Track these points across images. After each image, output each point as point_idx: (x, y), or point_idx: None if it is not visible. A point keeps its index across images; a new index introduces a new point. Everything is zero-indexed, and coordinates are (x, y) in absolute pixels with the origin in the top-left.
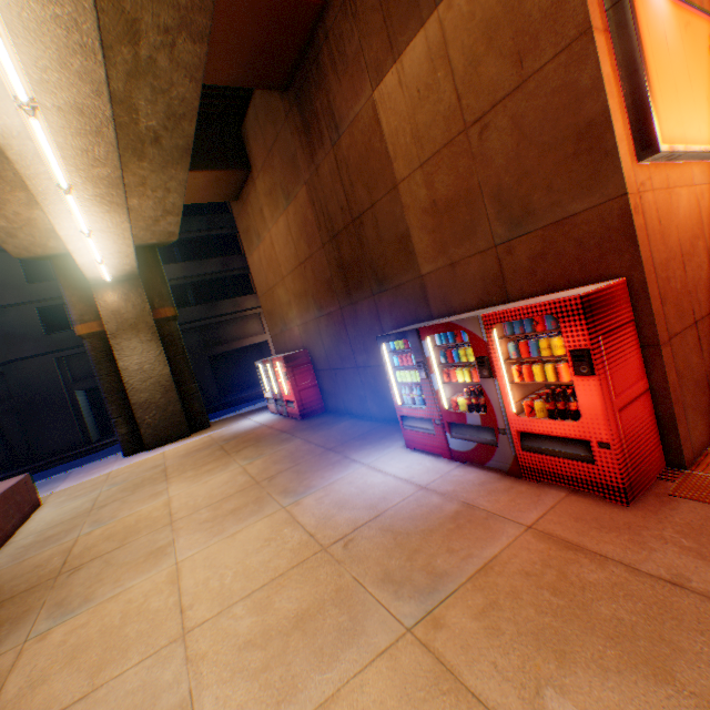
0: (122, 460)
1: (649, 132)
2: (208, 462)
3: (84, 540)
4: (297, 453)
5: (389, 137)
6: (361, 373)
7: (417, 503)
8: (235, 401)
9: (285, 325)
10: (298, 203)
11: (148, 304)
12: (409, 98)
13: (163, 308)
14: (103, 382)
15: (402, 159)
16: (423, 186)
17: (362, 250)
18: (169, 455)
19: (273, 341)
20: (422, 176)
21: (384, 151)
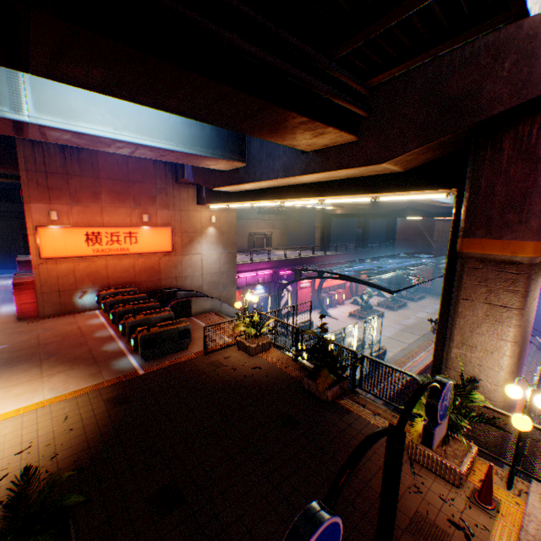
0: None
1: (40, 255)
2: None
3: None
4: None
5: None
6: None
7: None
8: None
9: None
10: None
11: None
12: None
13: None
14: None
15: None
16: None
17: None
18: None
19: None
20: None
21: None
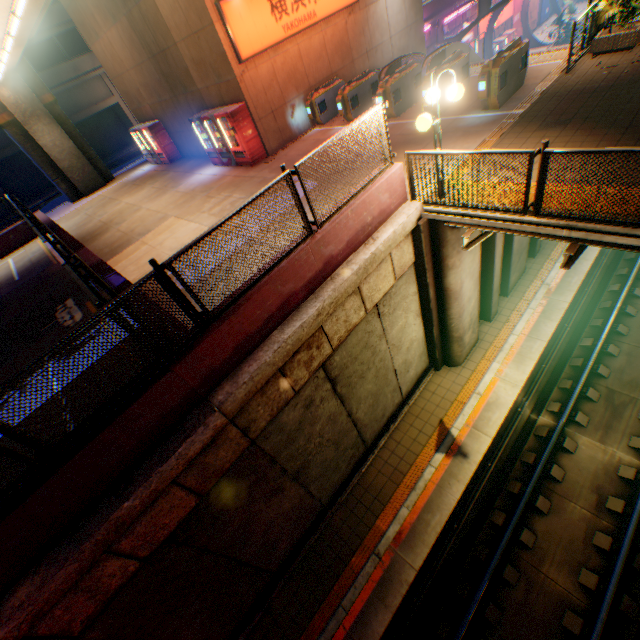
0: (75, 205)
1: (239, 58)
2: (132, 191)
3: (104, 219)
4: (174, 178)
5: (166, 20)
6: (192, 135)
7: (212, 179)
8: (116, 163)
9: (141, 104)
10: (124, 27)
11: (34, 95)
12: (169, 7)
13: (45, 97)
14: (35, 158)
15: (175, 33)
16: (187, 51)
17: (172, 70)
18: (105, 195)
19: (135, 114)
20: (185, 46)
21: (166, 25)
